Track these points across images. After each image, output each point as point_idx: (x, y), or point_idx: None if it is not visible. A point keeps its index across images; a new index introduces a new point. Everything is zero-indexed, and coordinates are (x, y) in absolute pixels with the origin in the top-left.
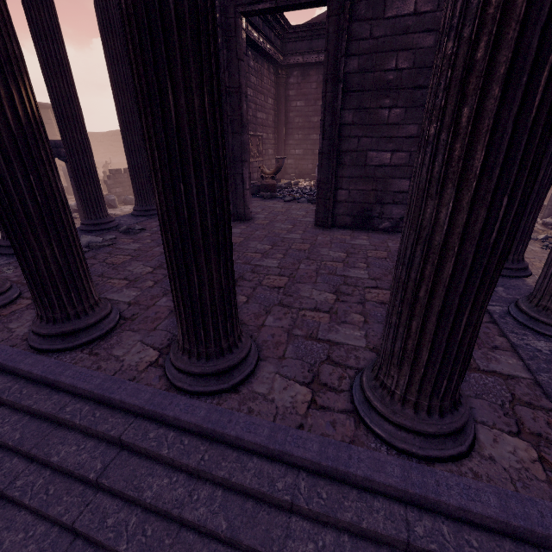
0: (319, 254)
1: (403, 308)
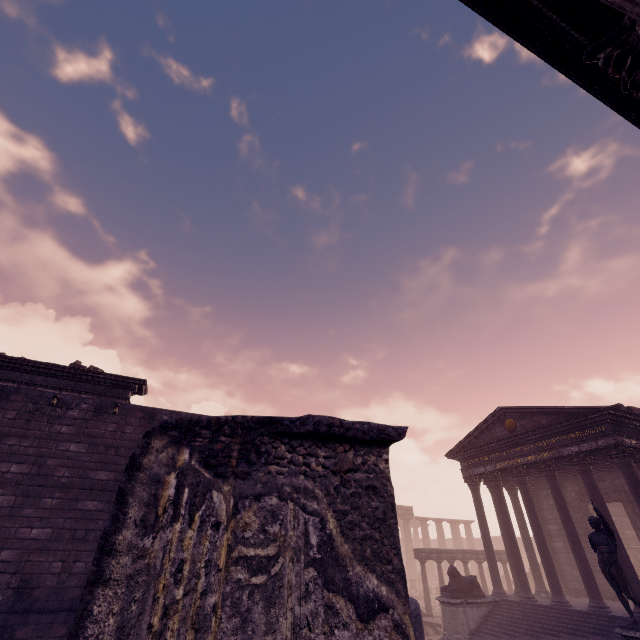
0: None
1: None
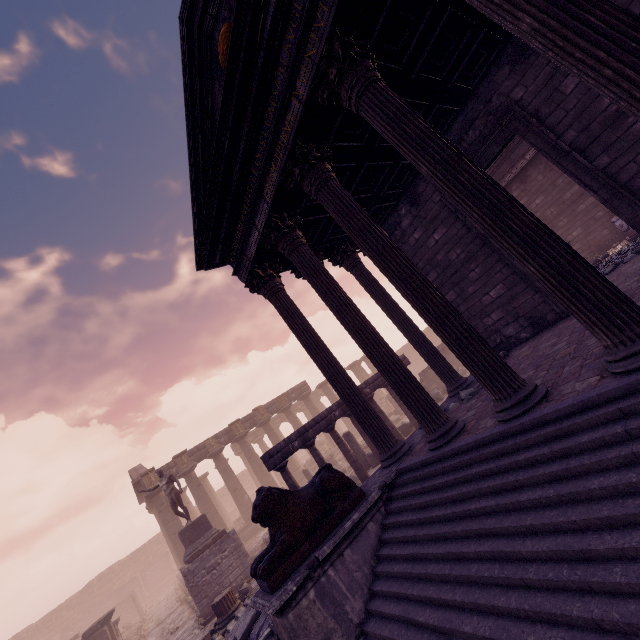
0: None
1: None
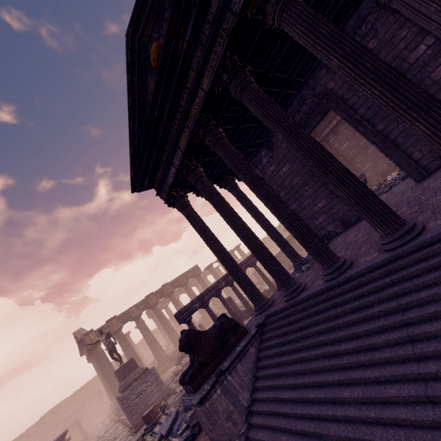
0: (430, 188)
1: None
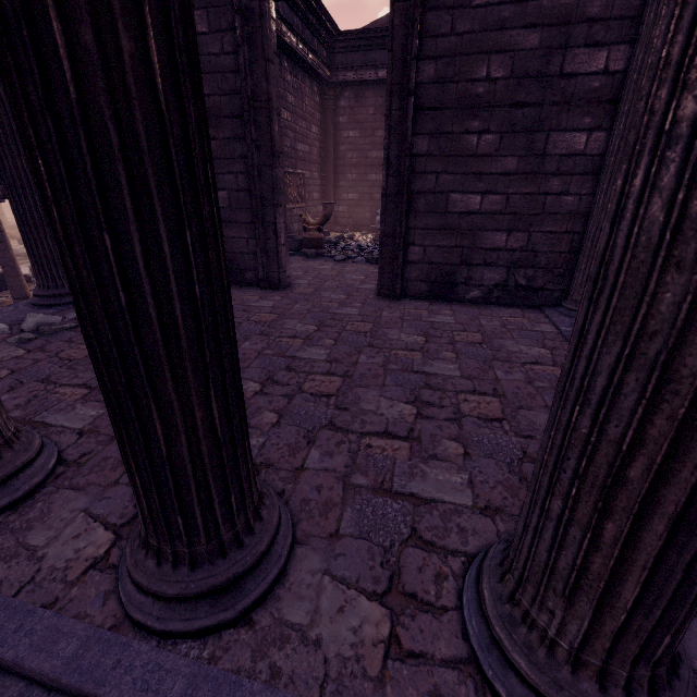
0: (386, 339)
1: (582, 491)
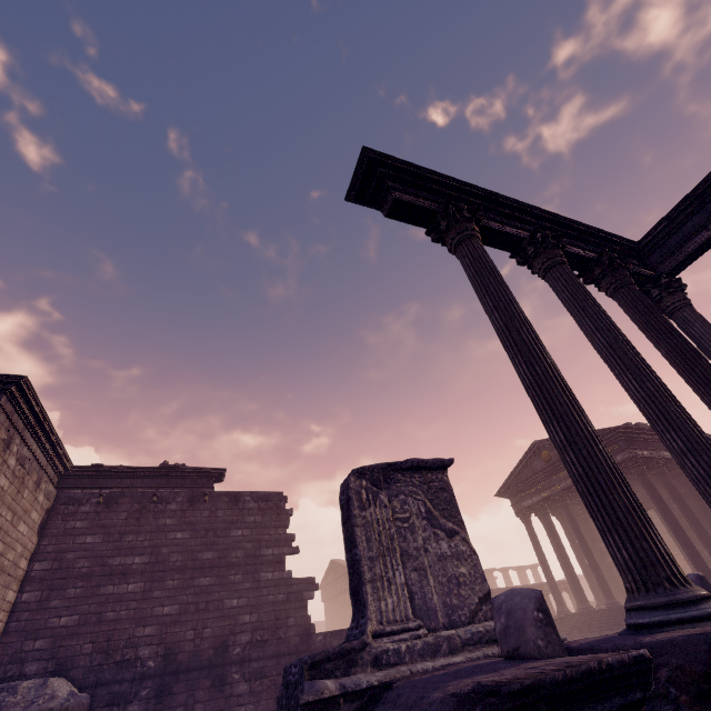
0: None
1: None
